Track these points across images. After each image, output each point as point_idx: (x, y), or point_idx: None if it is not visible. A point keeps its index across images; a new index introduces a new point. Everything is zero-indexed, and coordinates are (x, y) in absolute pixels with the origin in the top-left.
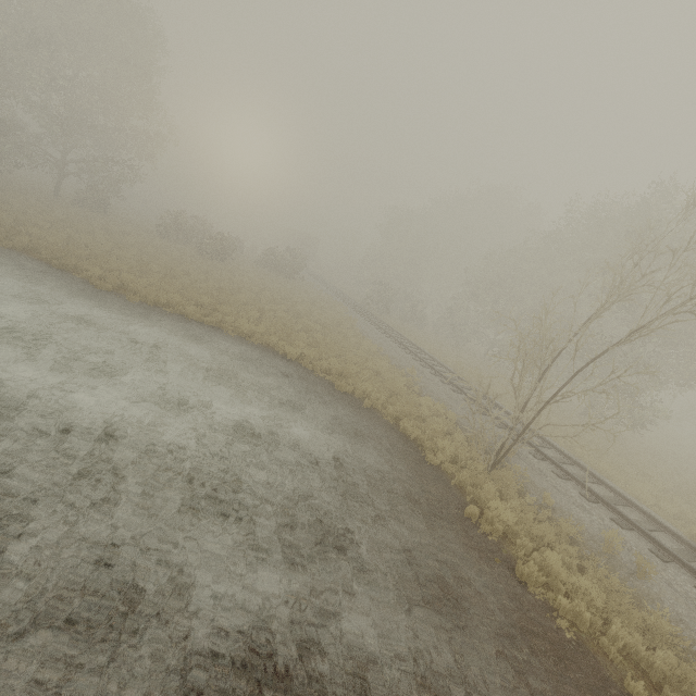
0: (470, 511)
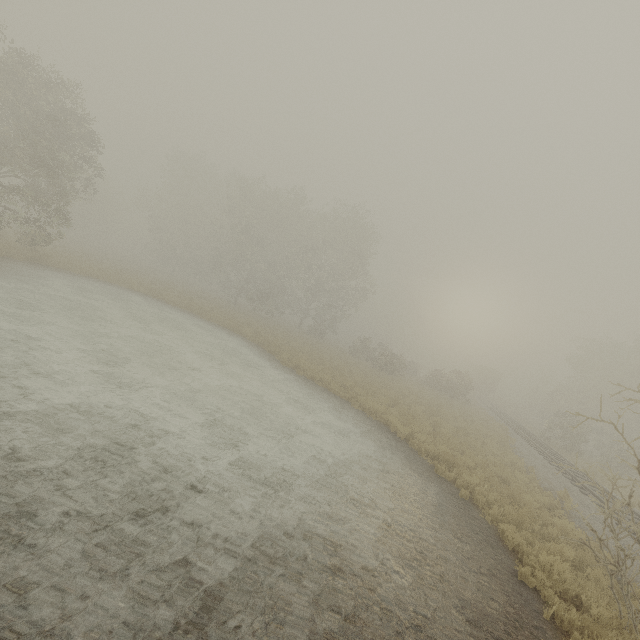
0: None
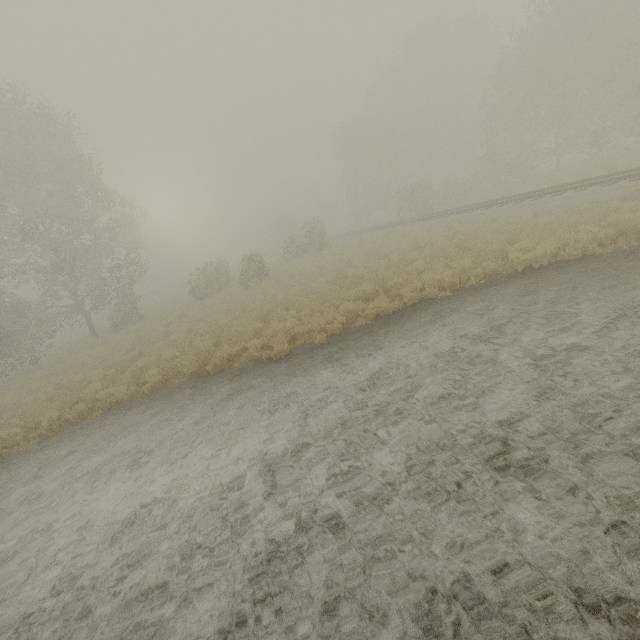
0: None
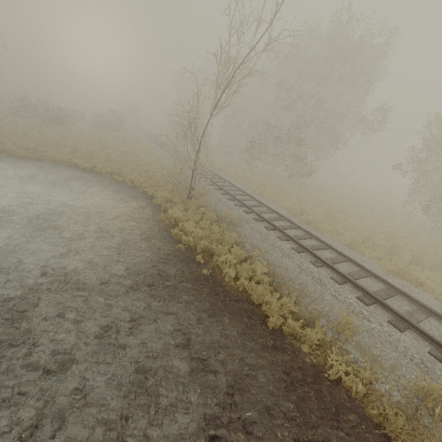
0: (162, 217)
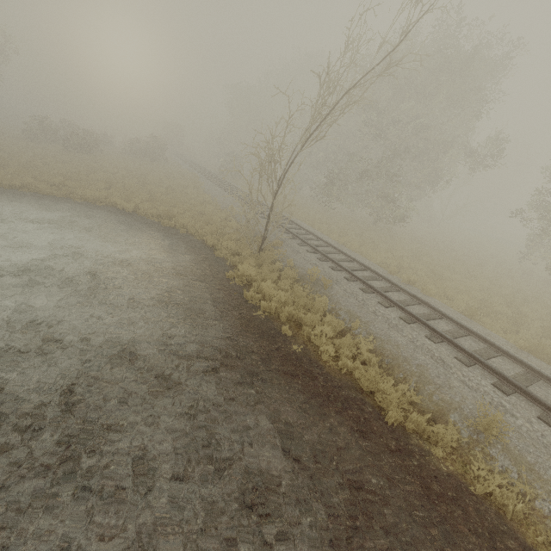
0: (230, 275)
